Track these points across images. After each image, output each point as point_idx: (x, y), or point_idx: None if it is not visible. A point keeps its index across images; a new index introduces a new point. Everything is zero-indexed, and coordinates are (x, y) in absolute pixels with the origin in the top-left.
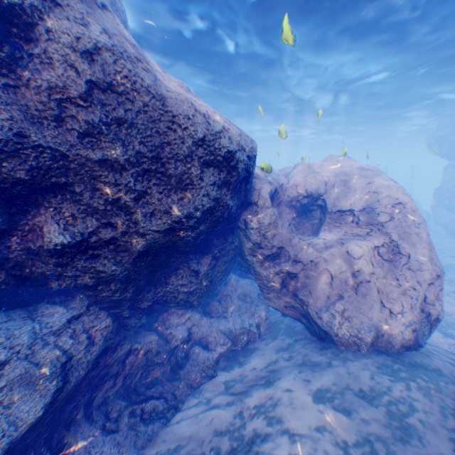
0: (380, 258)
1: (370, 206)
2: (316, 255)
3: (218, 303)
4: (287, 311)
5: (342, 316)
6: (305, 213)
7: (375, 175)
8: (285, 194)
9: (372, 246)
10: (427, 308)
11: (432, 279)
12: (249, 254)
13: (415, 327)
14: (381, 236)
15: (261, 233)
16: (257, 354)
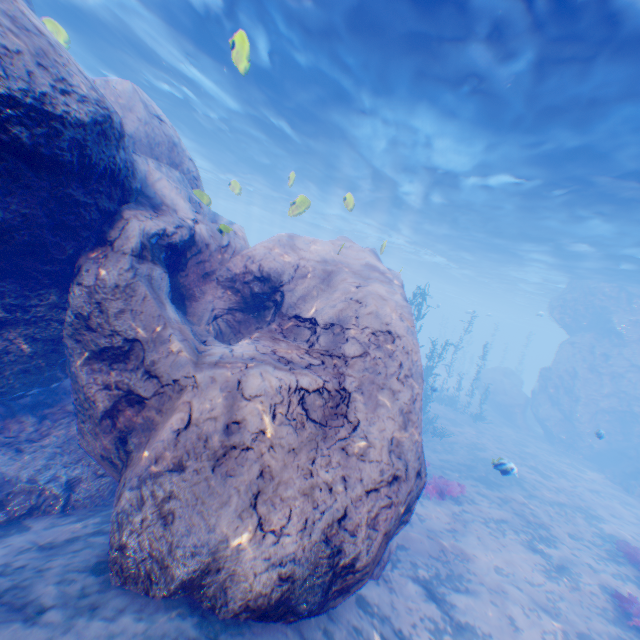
0: (306, 415)
1: (342, 323)
2: (188, 373)
3: (35, 422)
4: (110, 470)
5: (159, 507)
6: (260, 311)
7: (381, 280)
8: (226, 264)
9: (295, 387)
10: (341, 538)
11: (383, 482)
12: (69, 335)
13: (295, 573)
14: (327, 376)
15: (97, 299)
16: (1, 543)
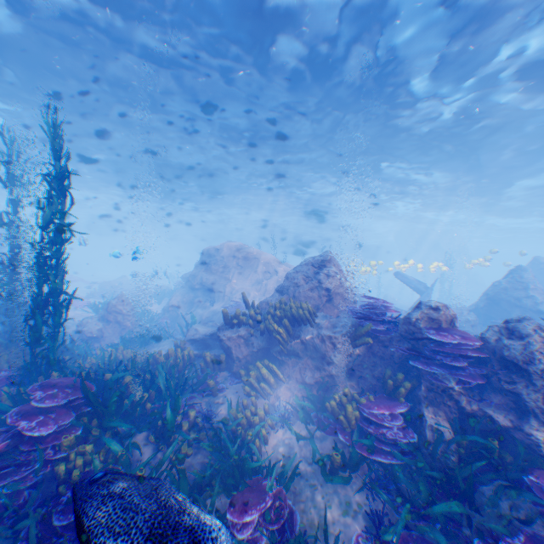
0: None
1: None
2: None
3: None
4: None
5: None
6: None
7: None
8: None
9: None
10: None
11: None
12: None
13: None
14: None
15: None
16: None
